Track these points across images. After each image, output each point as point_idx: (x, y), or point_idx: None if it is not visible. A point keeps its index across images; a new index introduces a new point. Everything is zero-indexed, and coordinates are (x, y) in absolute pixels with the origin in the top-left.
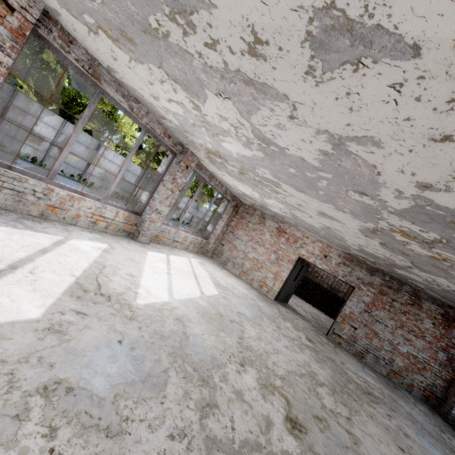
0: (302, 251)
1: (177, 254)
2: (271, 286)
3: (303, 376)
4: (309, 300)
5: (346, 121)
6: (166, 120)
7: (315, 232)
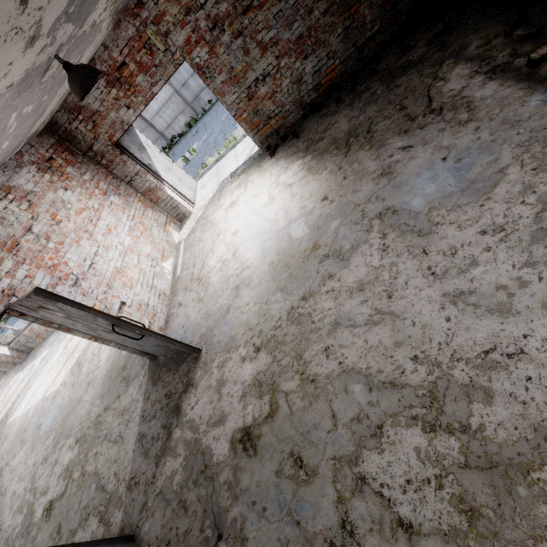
0: None
1: None
2: None
3: None
4: None
5: None
6: None
7: None
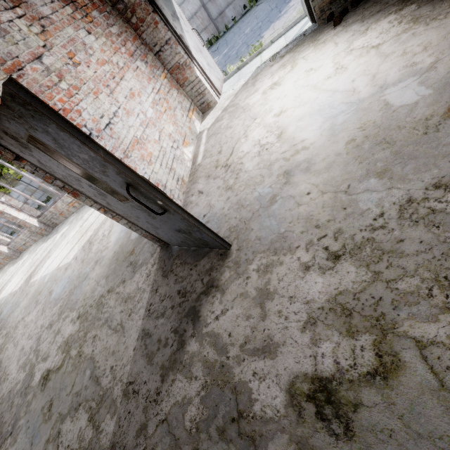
0: None
1: None
2: None
3: None
4: None
5: None
6: None
7: None
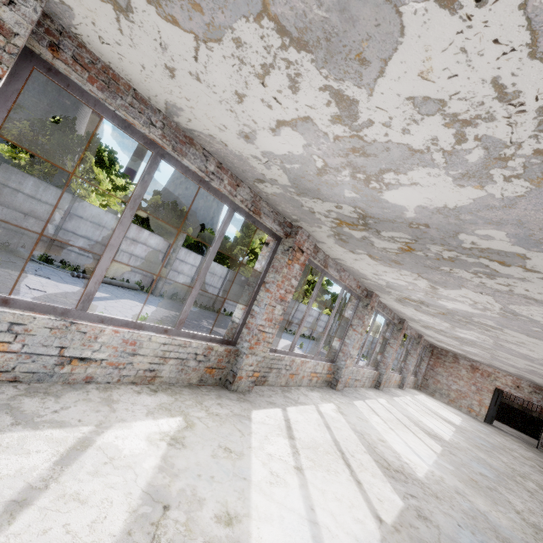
0: (497, 383)
1: (415, 393)
2: (478, 411)
3: (536, 460)
4: (502, 421)
5: (536, 370)
6: (423, 333)
7: (507, 372)
